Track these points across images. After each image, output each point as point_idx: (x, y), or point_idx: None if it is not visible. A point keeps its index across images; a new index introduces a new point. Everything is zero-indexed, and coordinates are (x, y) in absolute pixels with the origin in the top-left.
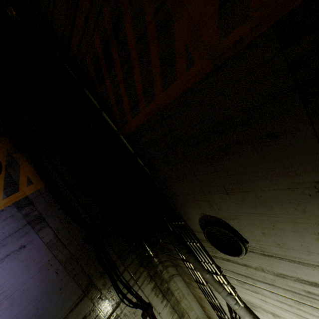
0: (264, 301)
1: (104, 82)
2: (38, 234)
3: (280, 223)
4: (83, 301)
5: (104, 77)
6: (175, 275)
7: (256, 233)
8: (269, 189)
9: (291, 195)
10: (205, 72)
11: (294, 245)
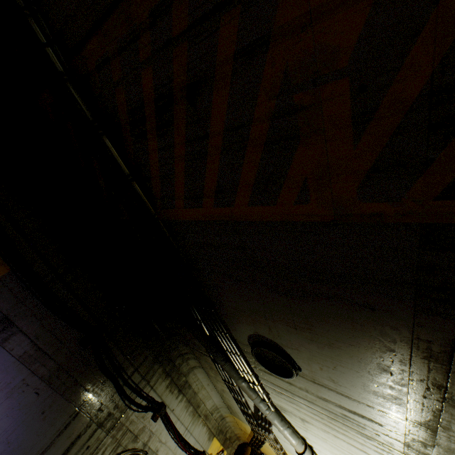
0: (297, 409)
1: (145, 142)
2: (3, 346)
3: (342, 368)
4: (77, 419)
5: (148, 136)
6: (196, 367)
7: (313, 366)
8: (345, 342)
9: (365, 354)
10: (319, 218)
11: (349, 385)
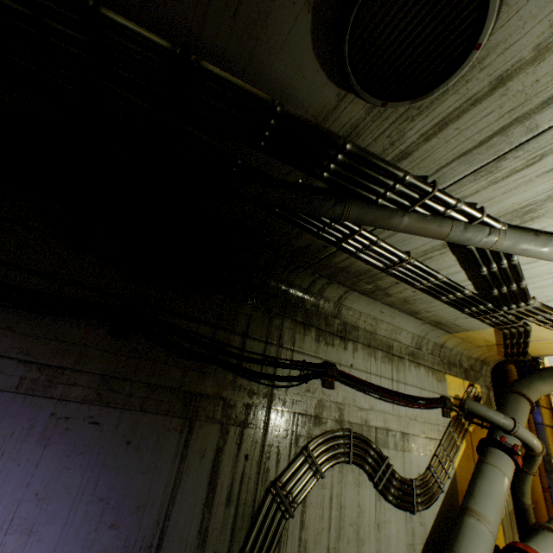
0: None
1: None
2: None
3: None
4: (197, 431)
5: None
6: (343, 298)
7: None
8: None
9: None
10: None
11: None
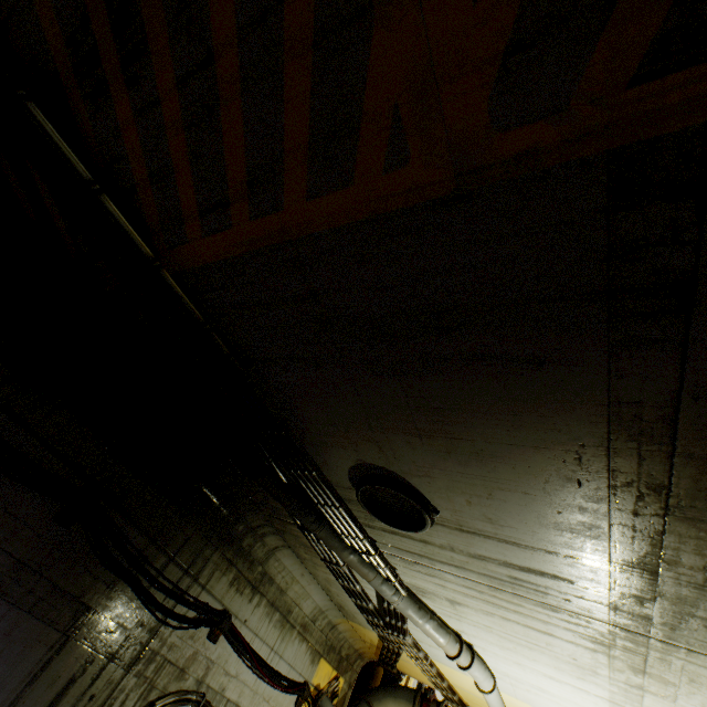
0: (442, 586)
1: (109, 106)
2: None
3: (502, 492)
4: (66, 652)
5: (112, 89)
6: (279, 549)
7: (457, 501)
8: (501, 442)
9: (535, 457)
10: (431, 192)
11: (515, 522)
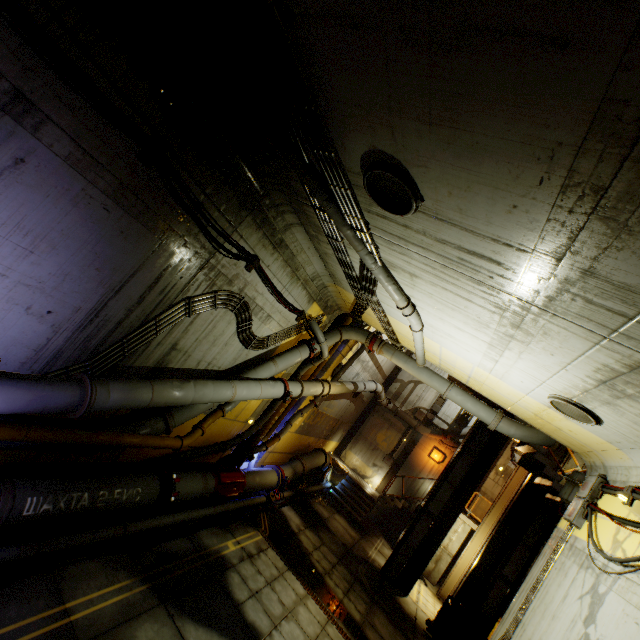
0: (408, 263)
1: None
2: (37, 138)
3: (479, 186)
4: (163, 250)
5: None
6: (294, 226)
7: (441, 192)
8: (496, 136)
9: (517, 153)
10: None
11: (478, 214)
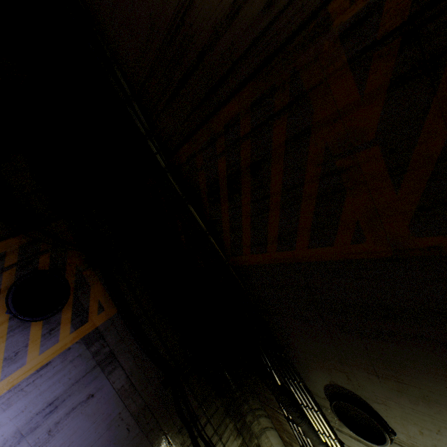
0: None
1: (218, 205)
2: (108, 378)
3: None
4: None
5: (221, 201)
6: (268, 429)
7: (410, 428)
8: (442, 393)
9: None
10: (378, 254)
11: None
